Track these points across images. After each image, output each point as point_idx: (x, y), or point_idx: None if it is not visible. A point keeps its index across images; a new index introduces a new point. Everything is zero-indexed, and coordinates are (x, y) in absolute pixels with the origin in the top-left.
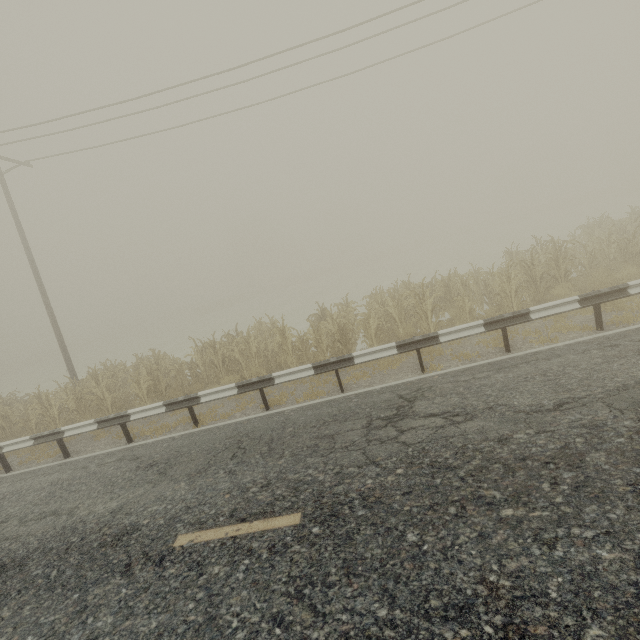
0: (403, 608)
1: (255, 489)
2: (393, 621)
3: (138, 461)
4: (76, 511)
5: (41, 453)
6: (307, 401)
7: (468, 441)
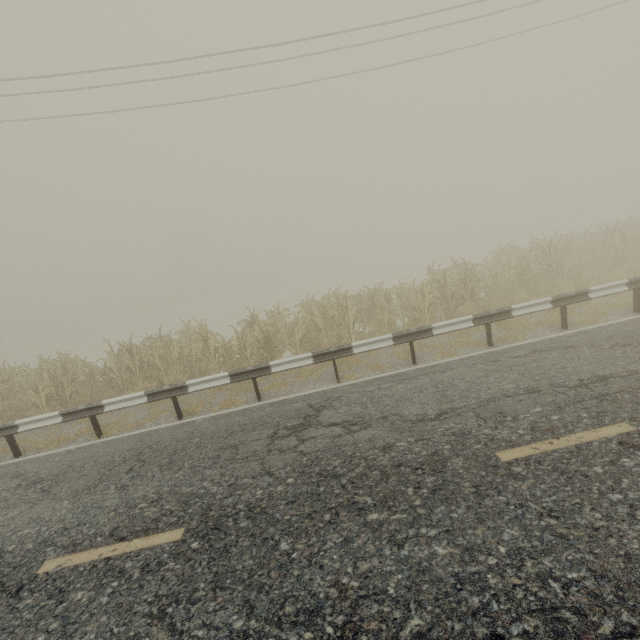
0: (259, 617)
1: (144, 505)
2: (246, 631)
3: (20, 478)
4: None
5: None
6: (223, 410)
7: (358, 449)
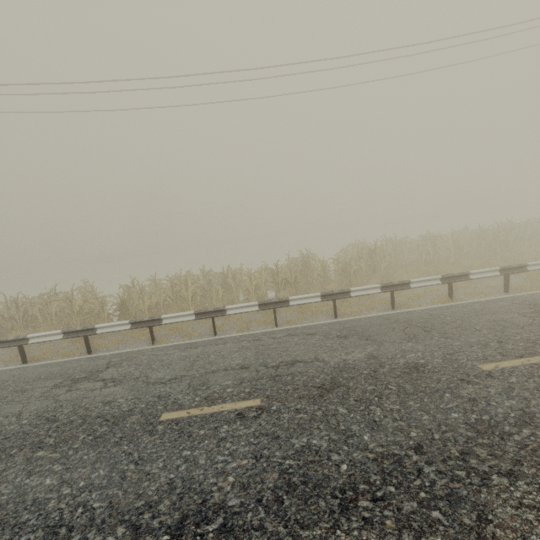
0: None
1: None
2: None
3: None
4: None
5: None
6: (59, 359)
7: (91, 402)
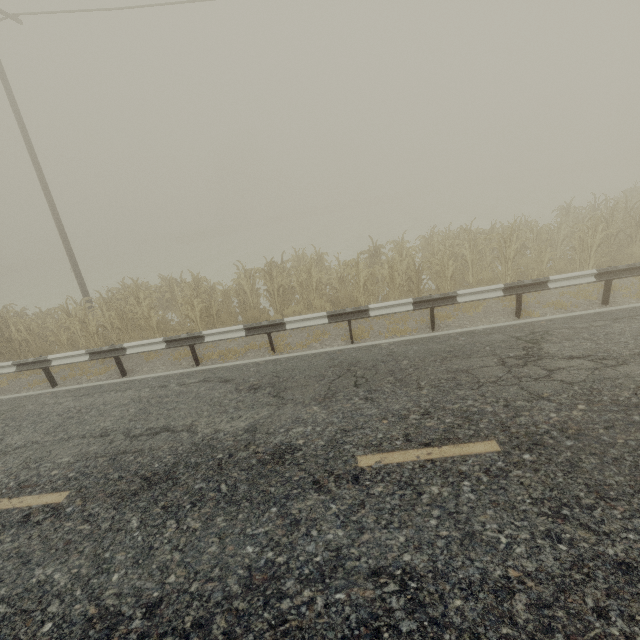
0: None
1: (415, 416)
2: None
3: (232, 383)
4: (196, 429)
5: (85, 370)
6: (396, 337)
7: (639, 383)
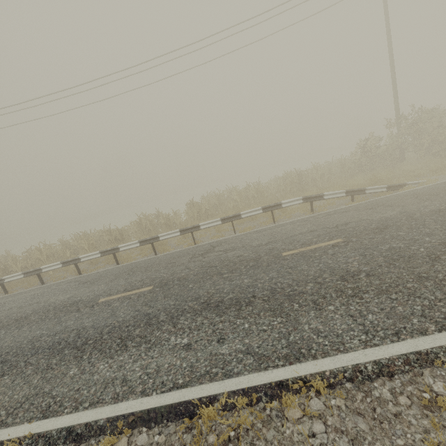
0: None
1: None
2: None
3: None
4: None
5: None
6: None
7: None
